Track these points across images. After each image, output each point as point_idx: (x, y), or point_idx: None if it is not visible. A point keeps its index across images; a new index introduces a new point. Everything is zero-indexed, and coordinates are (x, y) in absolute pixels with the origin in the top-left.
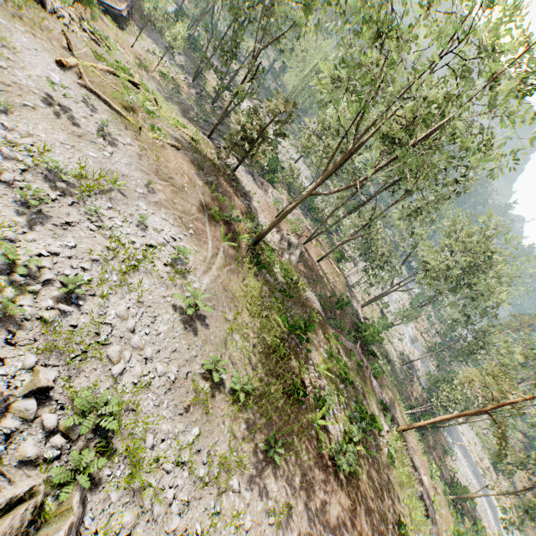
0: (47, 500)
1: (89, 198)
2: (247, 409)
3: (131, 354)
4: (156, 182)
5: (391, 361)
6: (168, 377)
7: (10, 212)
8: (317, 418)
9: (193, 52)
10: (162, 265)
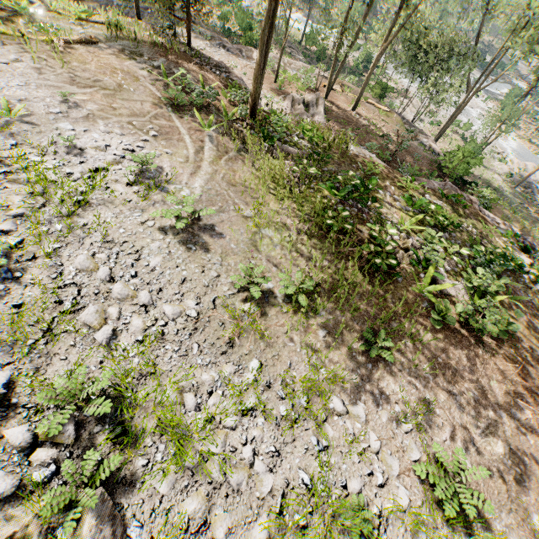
0: (57, 533)
1: None
2: (318, 312)
3: (120, 309)
4: (75, 93)
5: (497, 190)
6: (187, 316)
7: None
8: (425, 285)
9: None
10: (124, 187)
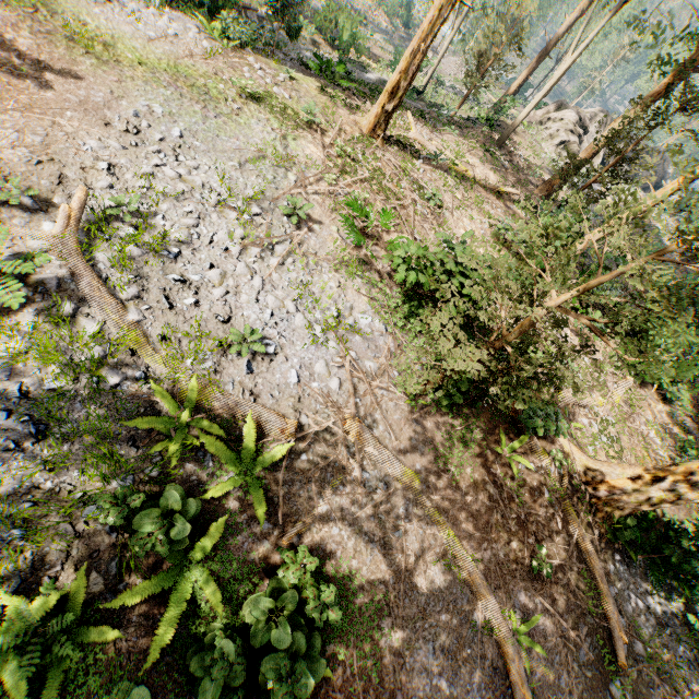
0: None
1: None
2: None
3: None
4: None
5: None
6: None
7: None
8: None
9: None
10: None
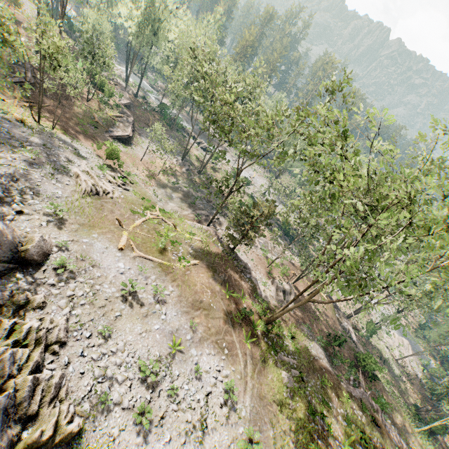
0: None
1: (166, 377)
2: None
3: None
4: (194, 316)
5: (386, 360)
6: None
7: (132, 435)
8: None
9: (177, 132)
10: (219, 408)
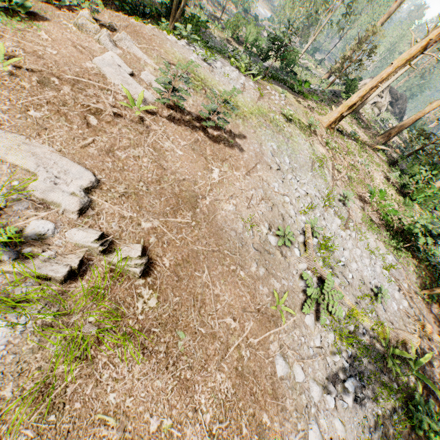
0: None
1: None
2: None
3: None
4: None
5: None
6: None
7: None
8: None
9: None
10: None
